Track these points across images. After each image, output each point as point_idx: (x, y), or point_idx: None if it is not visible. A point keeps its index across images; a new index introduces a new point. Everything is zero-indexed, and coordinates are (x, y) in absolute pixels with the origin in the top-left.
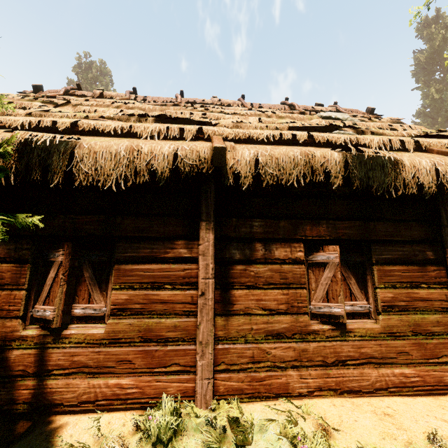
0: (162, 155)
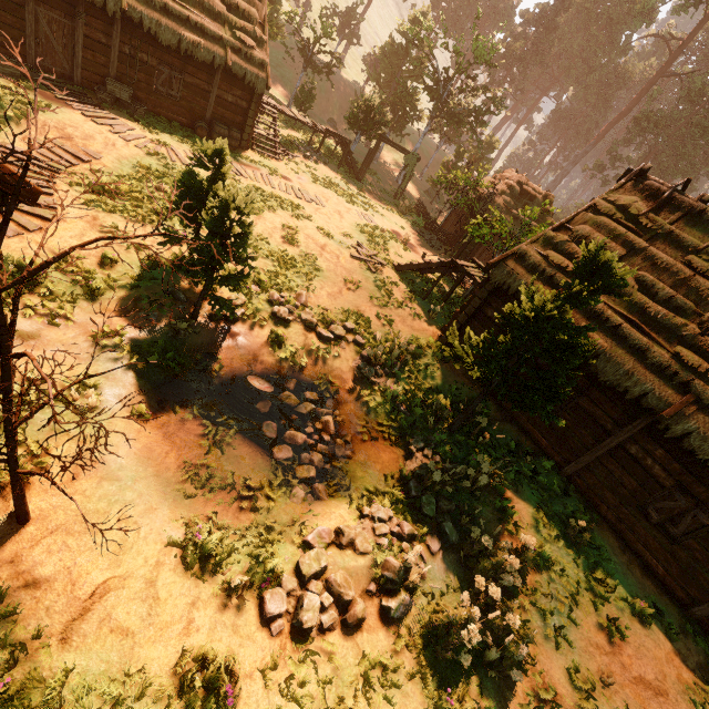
0: (639, 388)
